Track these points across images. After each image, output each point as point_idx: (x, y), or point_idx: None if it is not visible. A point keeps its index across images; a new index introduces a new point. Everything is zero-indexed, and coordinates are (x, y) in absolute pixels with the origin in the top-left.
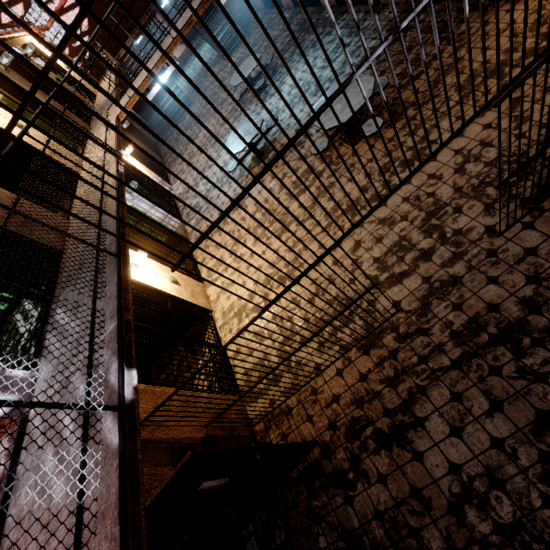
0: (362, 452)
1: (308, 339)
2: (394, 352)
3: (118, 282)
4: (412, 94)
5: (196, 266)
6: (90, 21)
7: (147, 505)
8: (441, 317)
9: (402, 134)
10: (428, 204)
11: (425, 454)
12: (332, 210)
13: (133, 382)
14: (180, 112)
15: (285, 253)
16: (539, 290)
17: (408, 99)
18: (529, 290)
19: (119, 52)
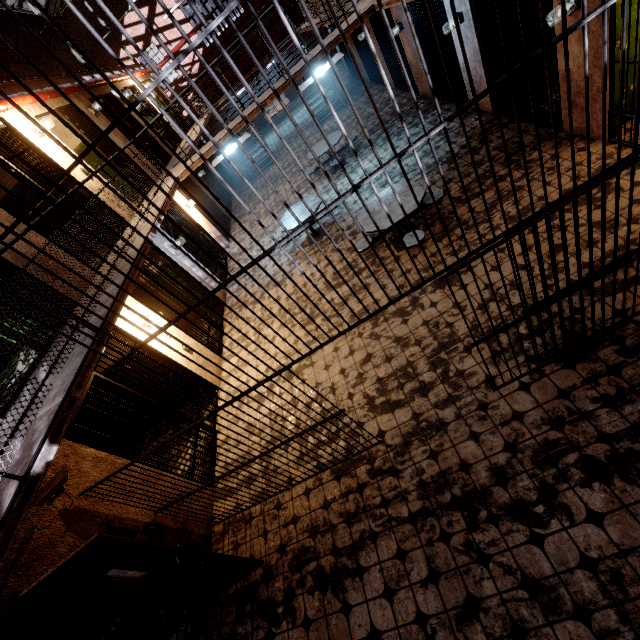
0: (298, 587)
1: (269, 450)
2: (362, 486)
3: (84, 358)
4: (467, 211)
5: (221, 335)
6: (201, 65)
7: (47, 575)
8: (416, 461)
9: (445, 252)
10: (444, 334)
11: (354, 608)
12: (358, 313)
13: (49, 457)
14: (262, 168)
15: (303, 347)
16: (512, 460)
17: (462, 216)
18: (504, 457)
19: (218, 101)
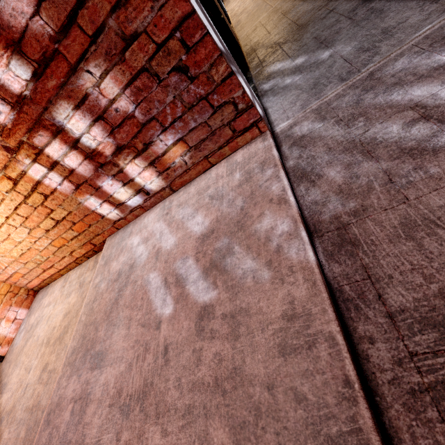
0: None
1: None
2: None
3: None
4: None
5: None
6: None
7: None
8: None
9: None
10: None
11: None
12: None
13: None
14: None
15: None
16: None
17: None
18: None
19: None
